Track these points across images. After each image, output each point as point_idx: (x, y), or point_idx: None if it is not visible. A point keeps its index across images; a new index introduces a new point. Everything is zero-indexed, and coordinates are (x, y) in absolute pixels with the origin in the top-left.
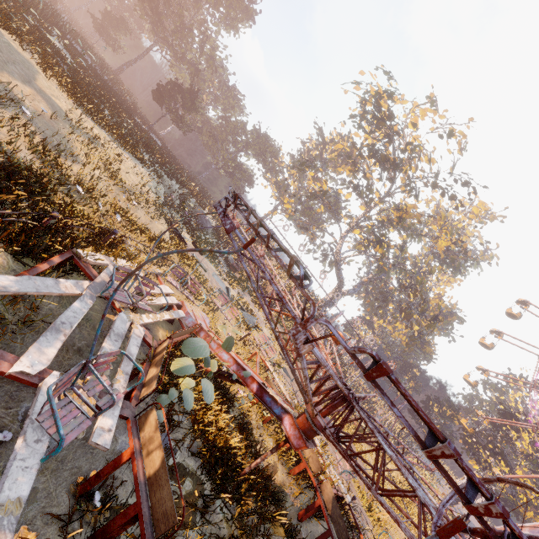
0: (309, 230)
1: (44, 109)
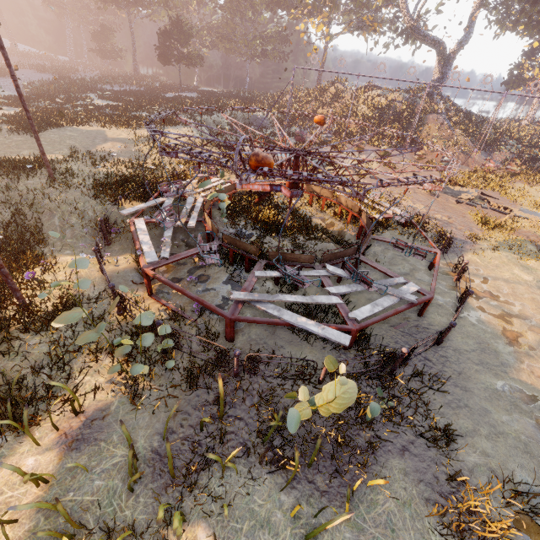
0: (362, 26)
1: (119, 147)
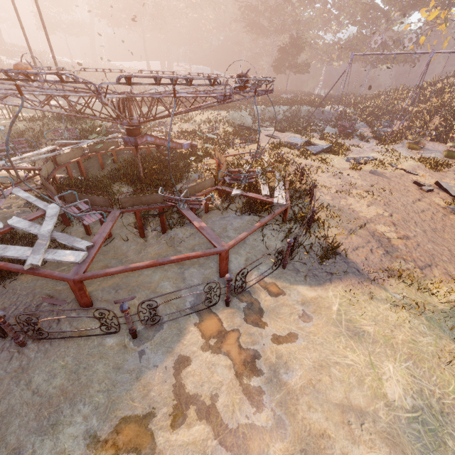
0: None
1: None
